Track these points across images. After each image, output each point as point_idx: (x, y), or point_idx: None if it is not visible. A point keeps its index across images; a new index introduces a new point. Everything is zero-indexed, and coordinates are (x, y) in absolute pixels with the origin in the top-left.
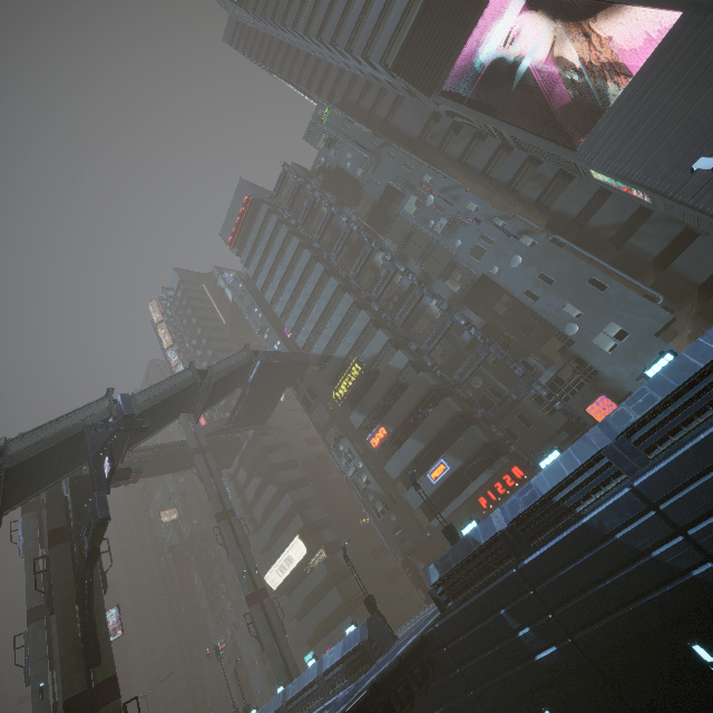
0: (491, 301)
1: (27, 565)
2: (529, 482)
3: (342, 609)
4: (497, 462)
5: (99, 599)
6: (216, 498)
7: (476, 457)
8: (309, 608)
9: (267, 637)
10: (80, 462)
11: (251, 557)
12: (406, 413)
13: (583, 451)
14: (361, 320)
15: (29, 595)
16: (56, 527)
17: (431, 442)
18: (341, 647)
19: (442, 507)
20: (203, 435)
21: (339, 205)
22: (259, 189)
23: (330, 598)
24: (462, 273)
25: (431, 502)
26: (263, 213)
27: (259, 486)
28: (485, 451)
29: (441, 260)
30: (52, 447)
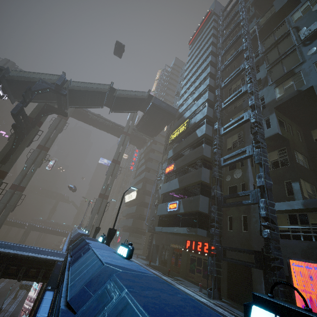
0: (315, 124)
1: (47, 132)
2: (90, 248)
3: (132, 228)
4: (194, 229)
5: (22, 147)
6: (117, 154)
7: (191, 215)
8: (129, 218)
9: (95, 211)
10: (50, 99)
11: (112, 182)
12: (184, 164)
13: (82, 277)
14: (204, 97)
15: (42, 140)
16: (30, 116)
17: (183, 189)
18: (76, 233)
19: (164, 225)
20: (132, 128)
21: (252, 17)
22: (221, 8)
23: (130, 221)
24: (294, 82)
25: (119, 210)
26: (210, 21)
27: (143, 163)
28: (196, 216)
29: (287, 67)
30: (27, 81)
